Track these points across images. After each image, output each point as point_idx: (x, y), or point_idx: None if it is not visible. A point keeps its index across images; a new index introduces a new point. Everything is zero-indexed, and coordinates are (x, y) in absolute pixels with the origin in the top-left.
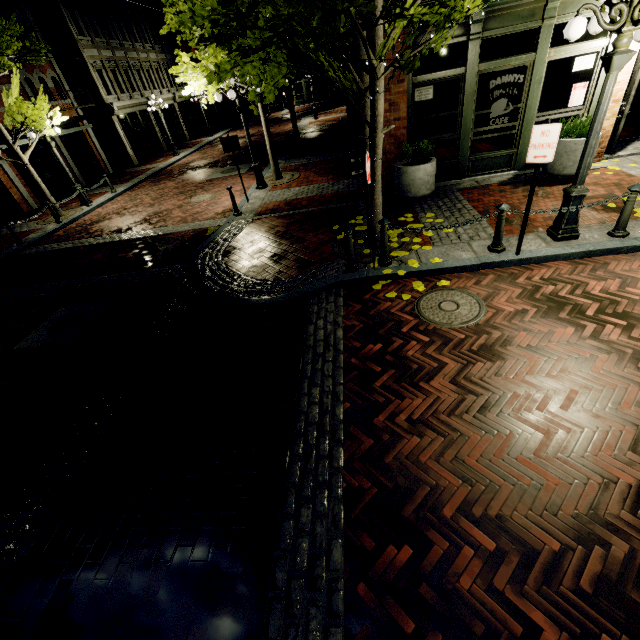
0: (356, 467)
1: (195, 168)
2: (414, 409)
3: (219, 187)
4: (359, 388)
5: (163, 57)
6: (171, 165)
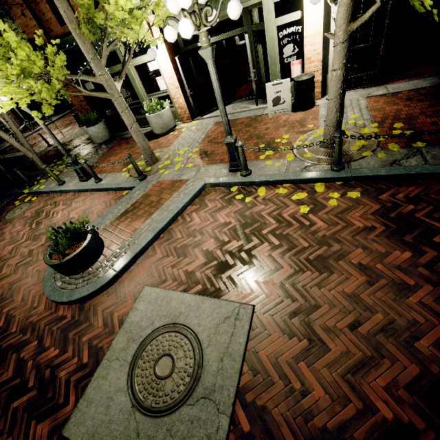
0: None
1: None
2: None
3: None
4: None
5: None
6: None
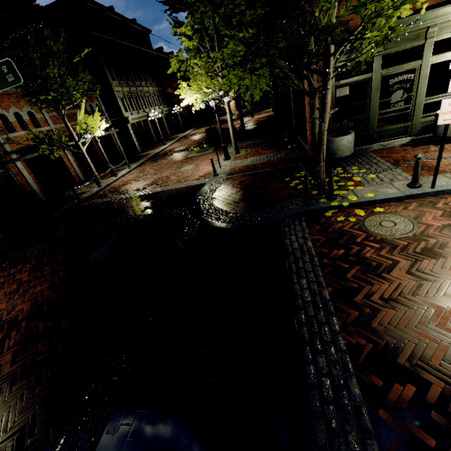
0: (350, 330)
1: (178, 151)
2: (383, 291)
3: (197, 161)
4: (335, 278)
5: (156, 89)
6: (162, 151)
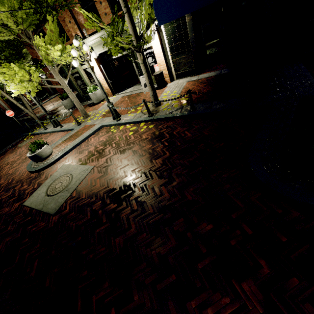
0: None
1: None
2: None
3: None
4: None
5: None
6: None
